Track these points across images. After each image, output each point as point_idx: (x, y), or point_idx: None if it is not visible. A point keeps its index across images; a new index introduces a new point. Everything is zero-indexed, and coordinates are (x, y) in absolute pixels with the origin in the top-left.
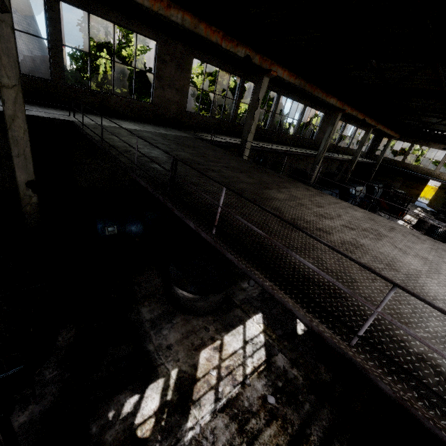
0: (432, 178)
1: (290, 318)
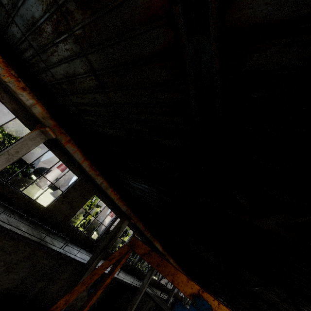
0: None
1: None
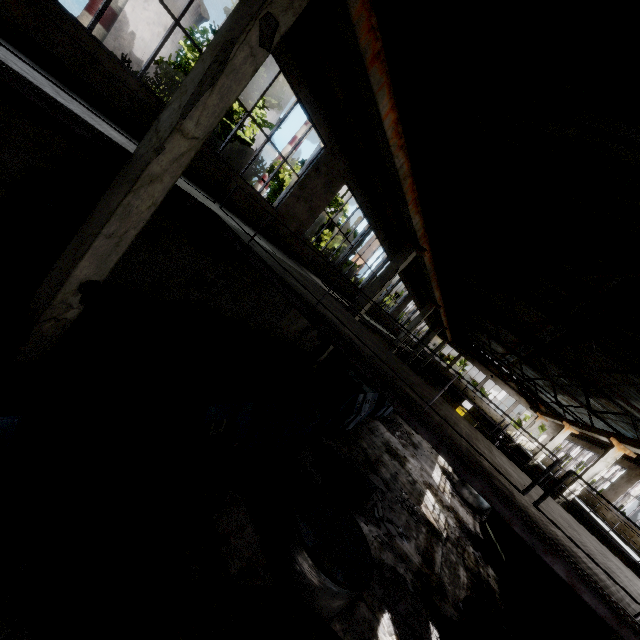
0: (470, 400)
1: (425, 624)
